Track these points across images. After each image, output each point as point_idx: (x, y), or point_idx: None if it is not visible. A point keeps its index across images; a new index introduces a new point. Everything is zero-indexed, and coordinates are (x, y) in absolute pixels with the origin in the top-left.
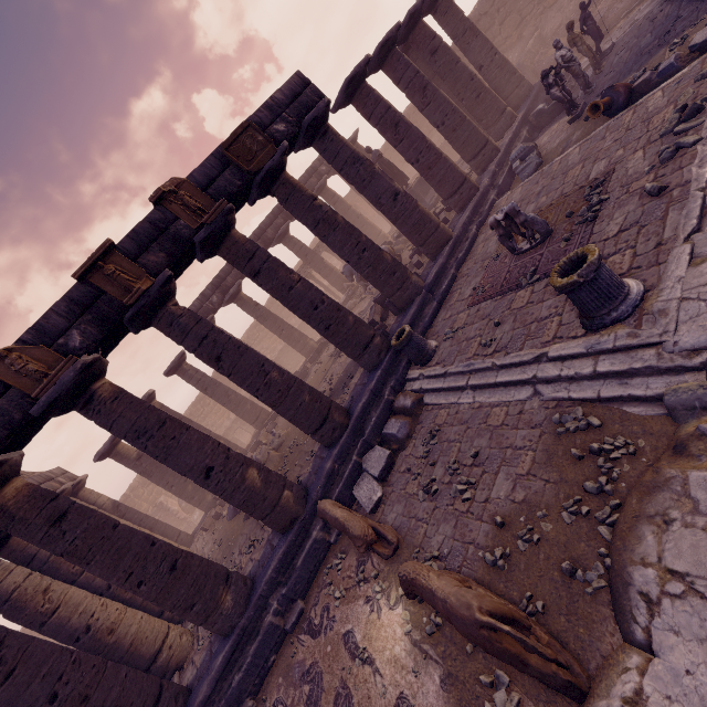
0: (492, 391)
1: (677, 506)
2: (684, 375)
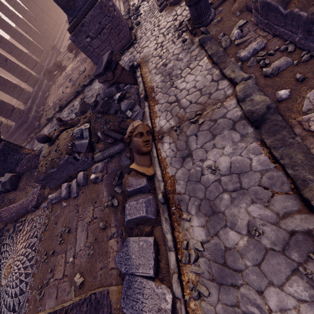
0: None
1: None
2: None
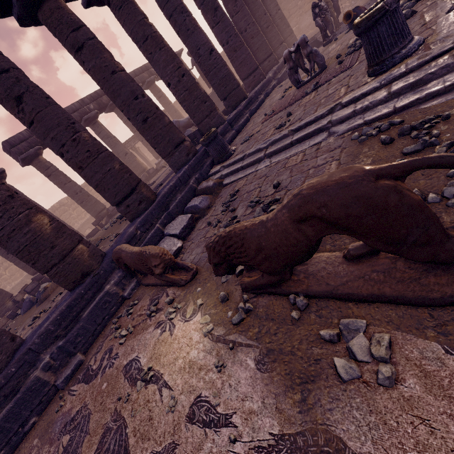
0: (287, 151)
1: None
2: None
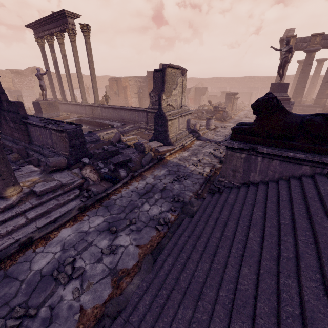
0: None
1: None
2: None
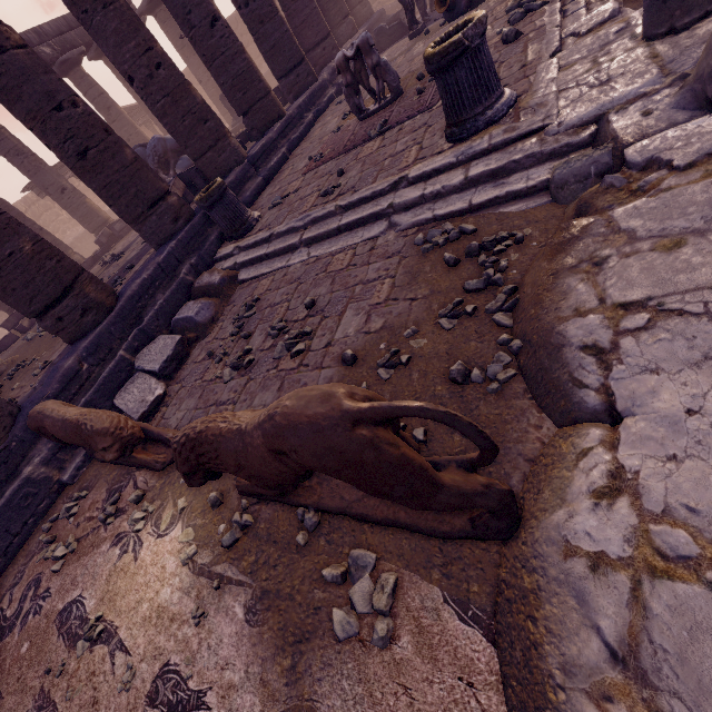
0: (333, 240)
1: (607, 245)
2: (569, 156)
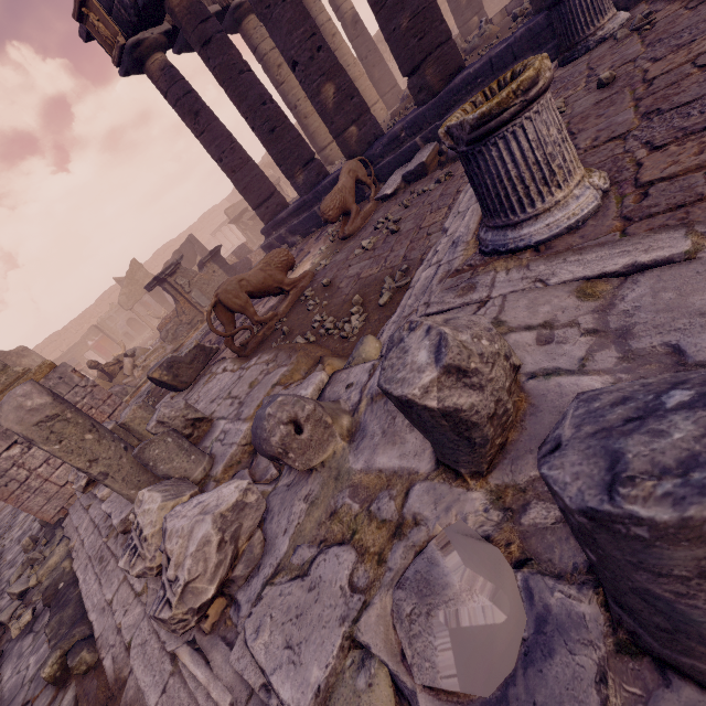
0: None
1: (275, 366)
2: None
